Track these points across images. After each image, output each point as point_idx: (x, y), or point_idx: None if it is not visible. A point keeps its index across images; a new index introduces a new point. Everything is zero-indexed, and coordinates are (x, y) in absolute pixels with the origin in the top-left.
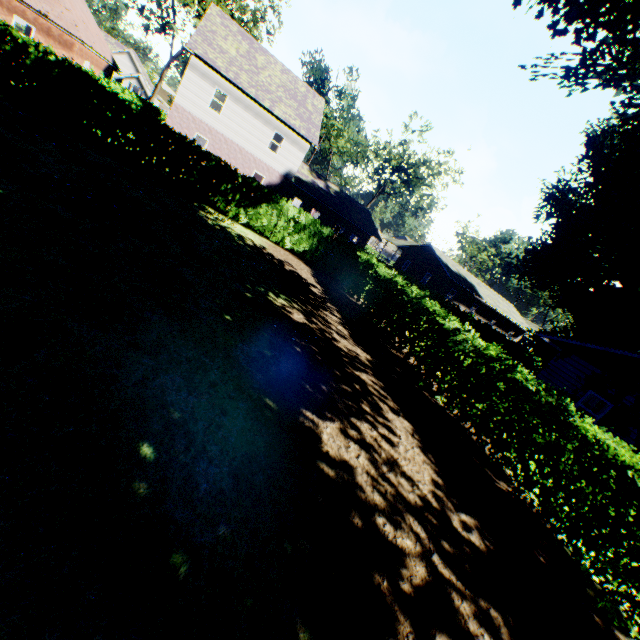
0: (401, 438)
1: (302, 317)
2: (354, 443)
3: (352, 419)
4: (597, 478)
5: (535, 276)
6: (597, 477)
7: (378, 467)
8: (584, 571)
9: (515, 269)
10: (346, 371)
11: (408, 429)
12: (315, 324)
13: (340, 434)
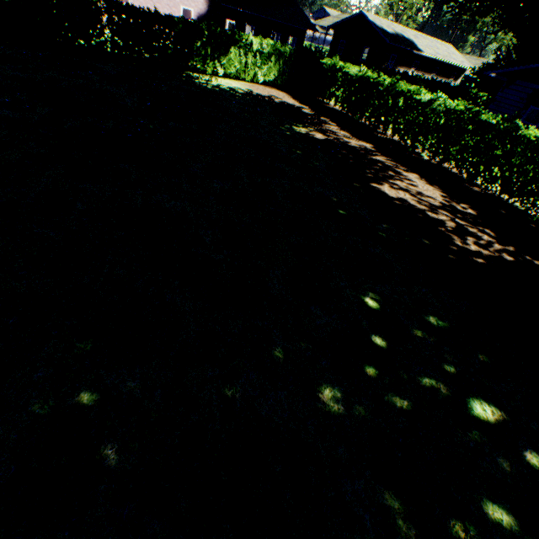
0: (417, 183)
1: (321, 136)
2: (399, 191)
3: (390, 181)
4: (535, 160)
5: (475, 3)
6: (535, 159)
7: (415, 197)
8: (526, 209)
9: (454, 4)
10: (368, 159)
11: (417, 178)
12: (330, 137)
13: (391, 189)
